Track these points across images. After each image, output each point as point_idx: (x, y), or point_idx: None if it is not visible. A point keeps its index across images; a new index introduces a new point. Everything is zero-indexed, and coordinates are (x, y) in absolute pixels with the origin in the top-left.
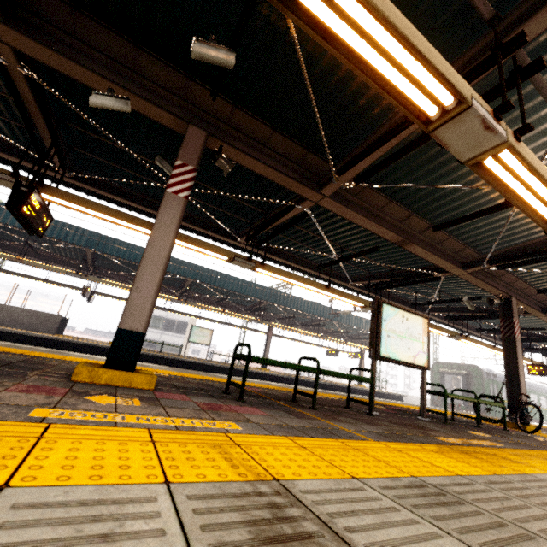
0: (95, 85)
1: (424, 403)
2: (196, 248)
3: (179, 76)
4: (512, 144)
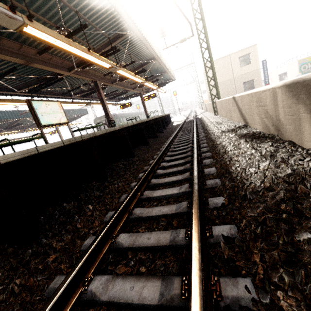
0: None
1: (73, 136)
2: None
3: None
4: (28, 24)
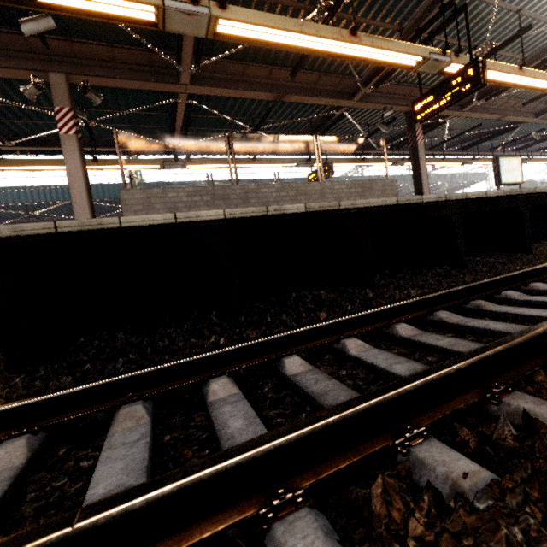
0: (378, 108)
1: None
2: (375, 164)
3: (411, 88)
4: None
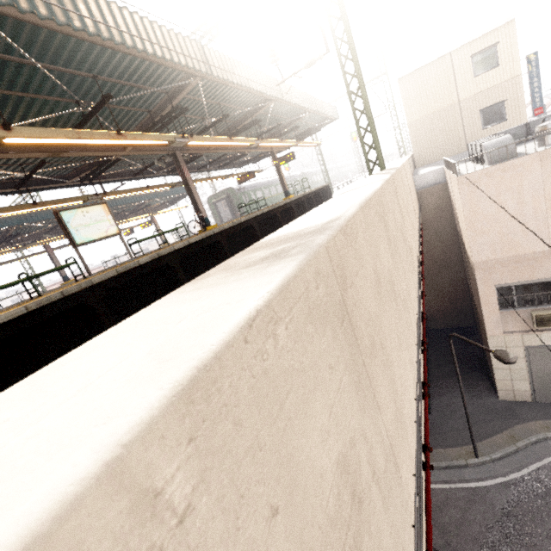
0: None
1: (129, 252)
2: None
3: None
4: (4, 136)
